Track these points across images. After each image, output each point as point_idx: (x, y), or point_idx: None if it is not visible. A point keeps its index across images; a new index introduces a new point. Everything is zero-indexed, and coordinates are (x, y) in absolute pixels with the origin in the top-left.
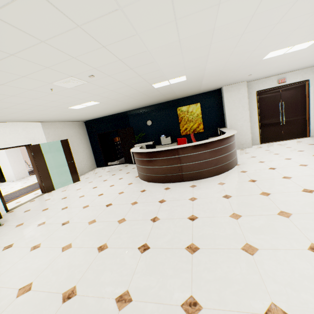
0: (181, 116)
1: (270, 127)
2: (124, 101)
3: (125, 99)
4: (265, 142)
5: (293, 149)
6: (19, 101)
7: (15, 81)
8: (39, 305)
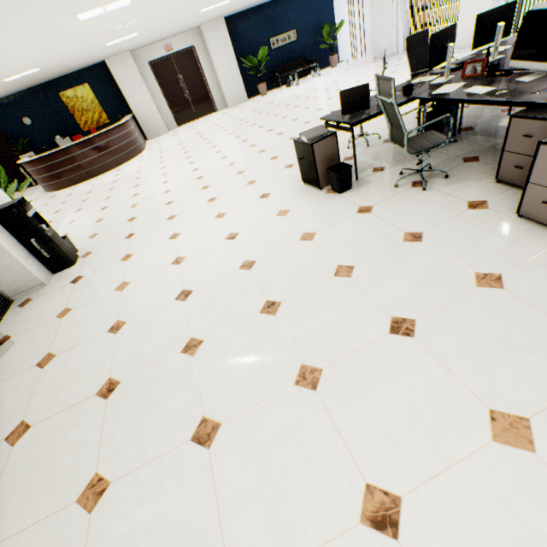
0: (71, 105)
1: (181, 106)
2: None
3: None
4: (183, 124)
5: (192, 128)
6: None
7: None
8: None
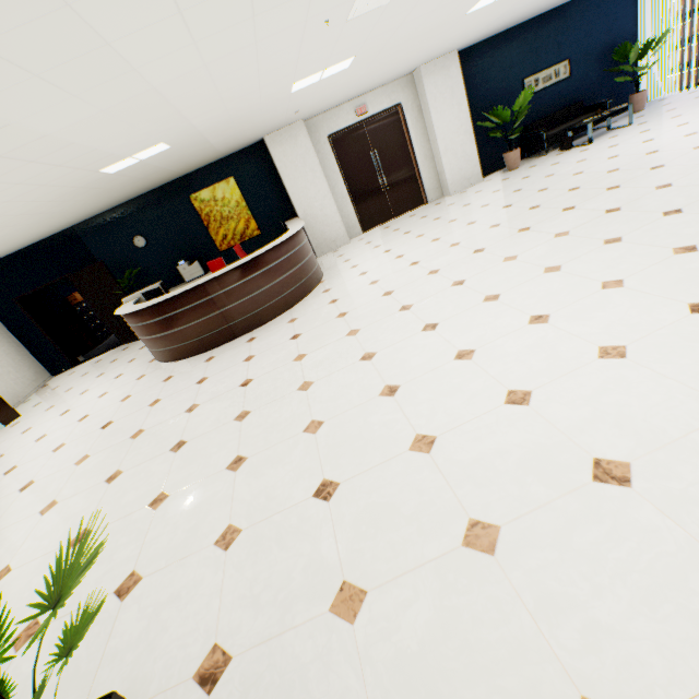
0: (205, 211)
1: (370, 199)
2: (52, 212)
3: (51, 207)
4: (370, 228)
5: (400, 233)
6: None
7: None
8: (38, 569)
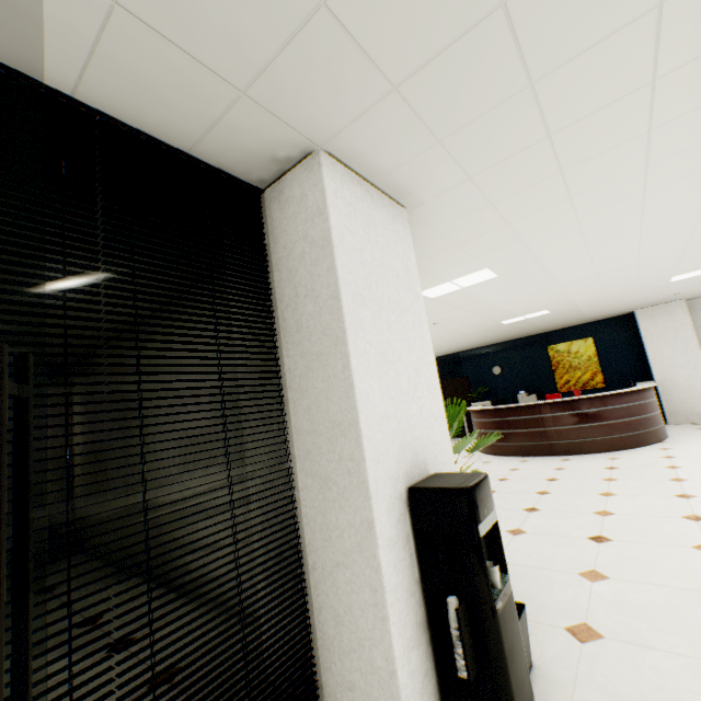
0: (555, 359)
1: None
2: (459, 340)
3: (461, 338)
4: None
5: None
6: None
7: None
8: None
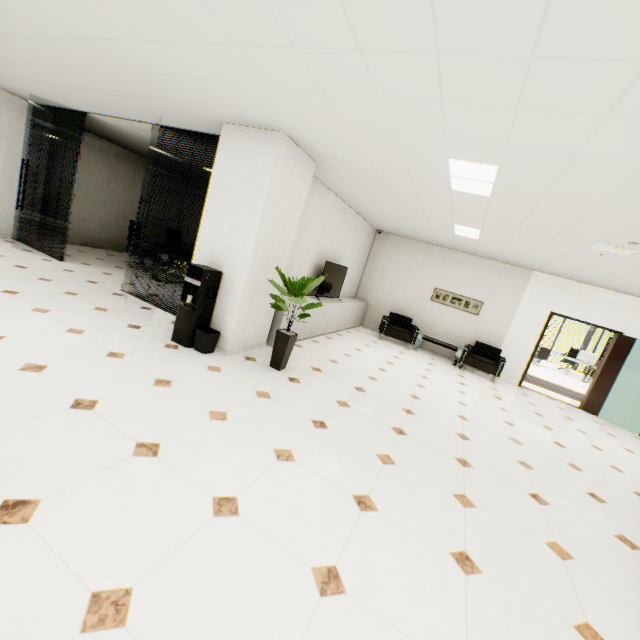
0: None
1: None
2: None
3: None
4: None
5: None
6: (584, 263)
7: (549, 242)
8: (409, 388)
